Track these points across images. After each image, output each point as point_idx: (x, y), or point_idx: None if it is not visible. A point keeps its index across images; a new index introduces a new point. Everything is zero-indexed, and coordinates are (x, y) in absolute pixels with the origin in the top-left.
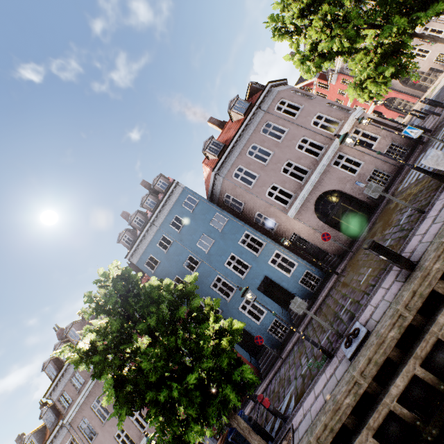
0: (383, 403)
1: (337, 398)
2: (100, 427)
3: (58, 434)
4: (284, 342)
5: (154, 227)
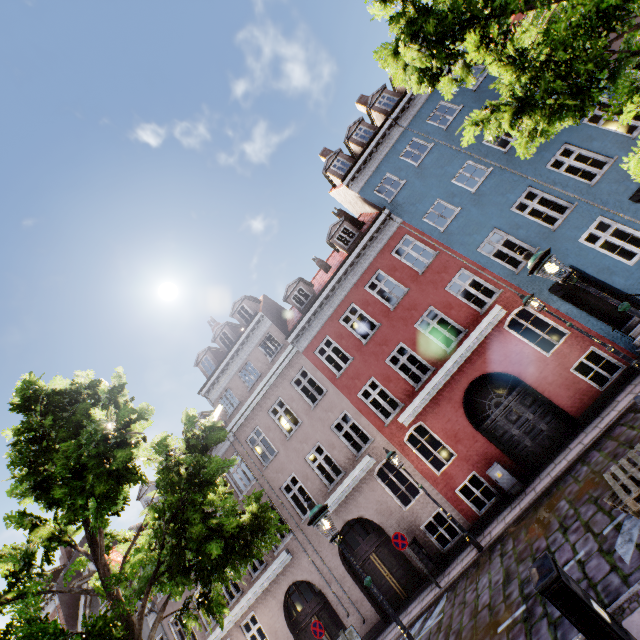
0: None
1: None
2: (283, 443)
3: (215, 449)
4: None
5: (395, 129)
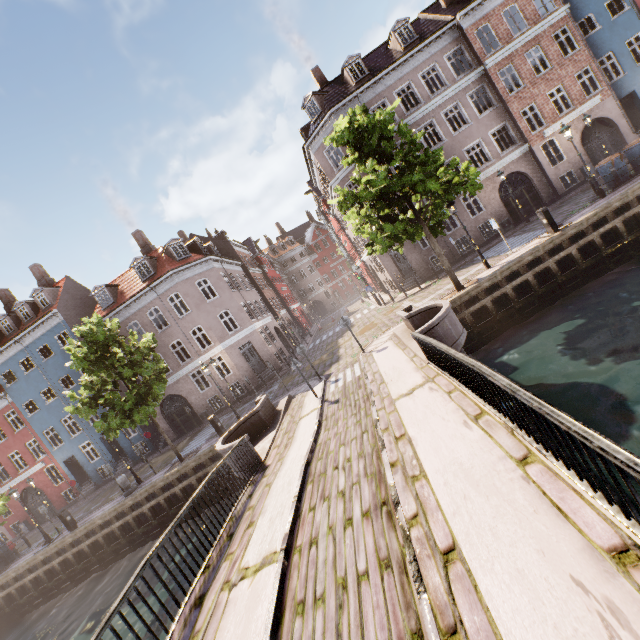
0: (24, 580)
1: (10, 572)
2: None
3: None
4: (106, 482)
5: (20, 344)
